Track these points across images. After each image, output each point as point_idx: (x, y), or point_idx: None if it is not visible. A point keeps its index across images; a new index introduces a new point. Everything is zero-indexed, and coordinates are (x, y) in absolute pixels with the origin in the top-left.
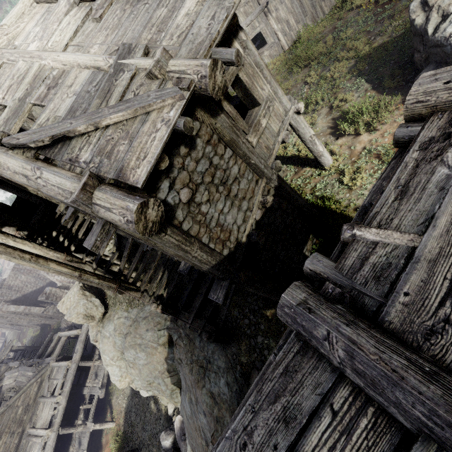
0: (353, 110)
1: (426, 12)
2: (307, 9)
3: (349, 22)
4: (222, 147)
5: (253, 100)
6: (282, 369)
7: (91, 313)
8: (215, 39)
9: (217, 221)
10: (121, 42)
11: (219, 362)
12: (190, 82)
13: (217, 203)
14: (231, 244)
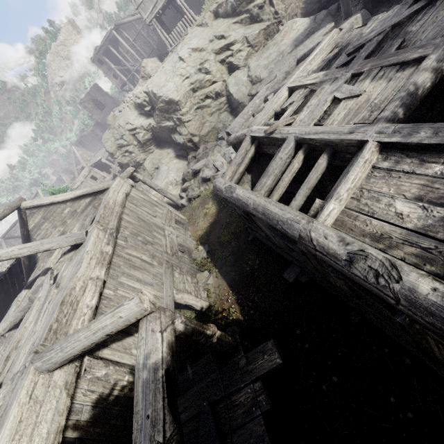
0: None
1: None
2: None
3: None
4: None
5: None
6: None
7: None
8: None
9: None
10: None
11: None
12: None
13: None
14: None
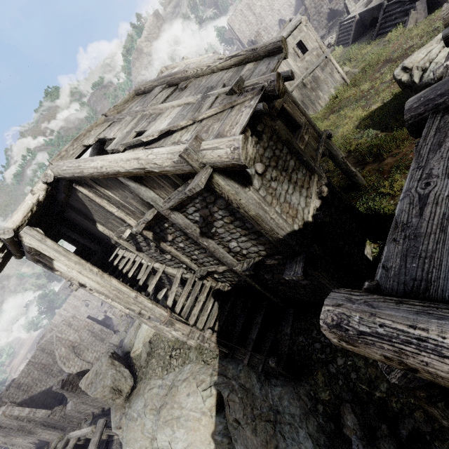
0: (371, 143)
1: (408, 73)
2: (308, 106)
3: (344, 106)
4: (280, 144)
5: (294, 124)
6: (434, 132)
7: (119, 385)
8: (273, 71)
9: (285, 198)
10: (202, 91)
11: (292, 408)
12: (262, 87)
13: (282, 183)
14: (299, 221)
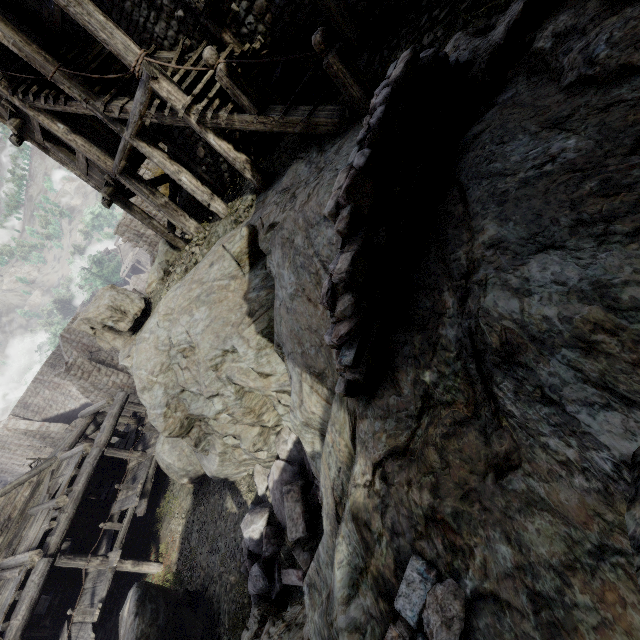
0: None
1: None
2: None
3: None
4: None
5: None
6: None
7: (121, 306)
8: None
9: None
10: None
11: (354, 142)
12: None
13: None
14: None
